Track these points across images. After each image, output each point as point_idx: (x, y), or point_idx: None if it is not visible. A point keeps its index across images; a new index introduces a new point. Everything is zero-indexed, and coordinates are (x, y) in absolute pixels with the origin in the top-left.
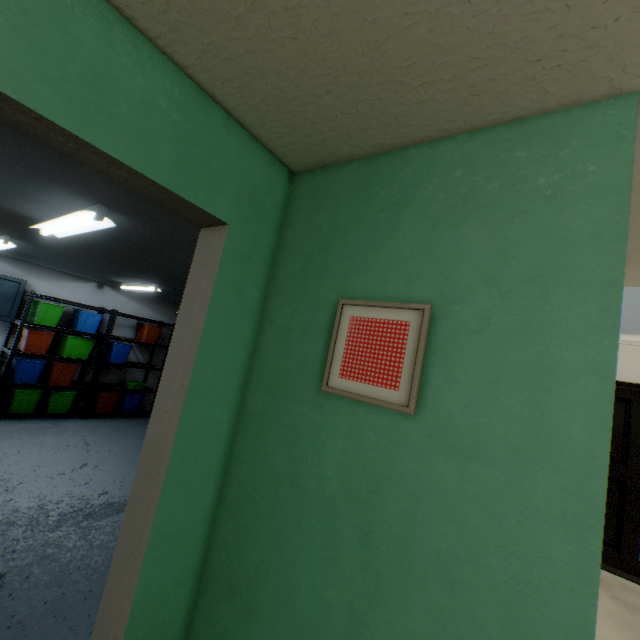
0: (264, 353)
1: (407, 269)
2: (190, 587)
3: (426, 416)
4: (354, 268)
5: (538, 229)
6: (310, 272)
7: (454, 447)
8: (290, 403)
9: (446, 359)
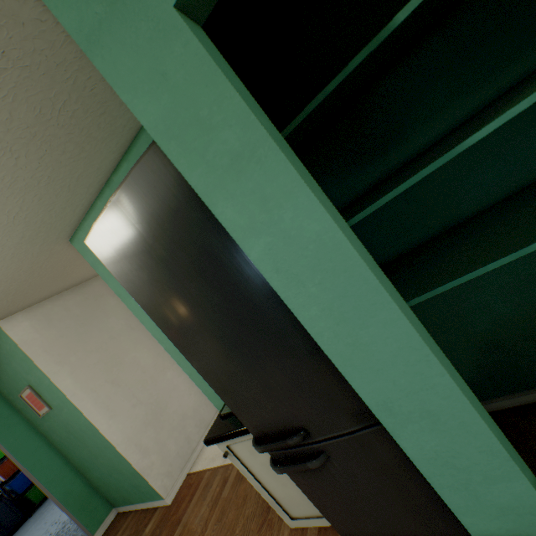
0: (29, 418)
1: (19, 378)
2: (81, 480)
3: (54, 407)
4: (13, 384)
5: (20, 358)
6: (9, 391)
7: (61, 409)
8: (44, 424)
9: (43, 394)
